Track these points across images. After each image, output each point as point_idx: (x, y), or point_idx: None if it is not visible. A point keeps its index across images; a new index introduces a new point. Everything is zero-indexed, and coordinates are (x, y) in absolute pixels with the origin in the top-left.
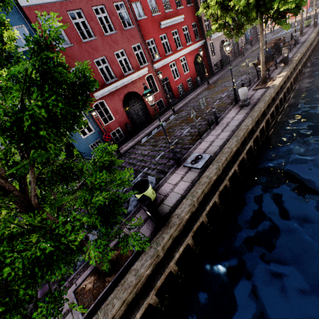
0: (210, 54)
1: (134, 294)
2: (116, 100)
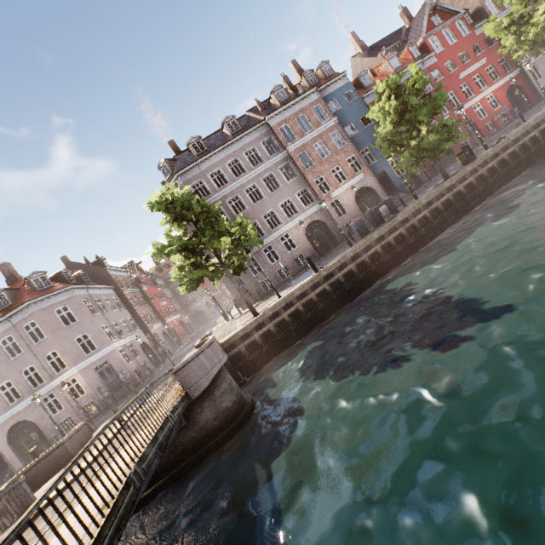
0: (531, 79)
1: (463, 174)
2: None
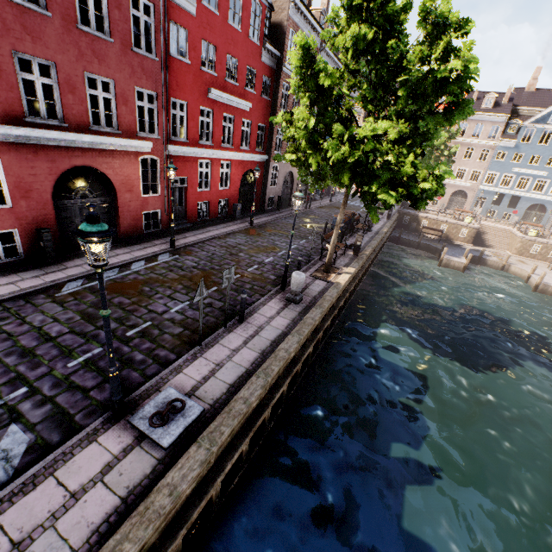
0: (269, 180)
1: None
2: (39, 166)
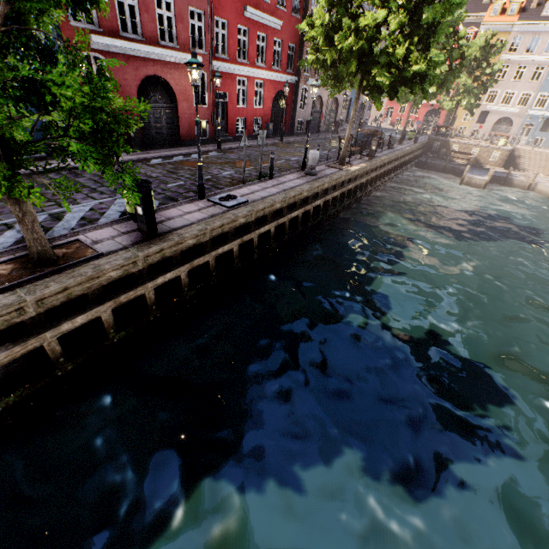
0: (298, 102)
1: (84, 290)
2: (129, 73)
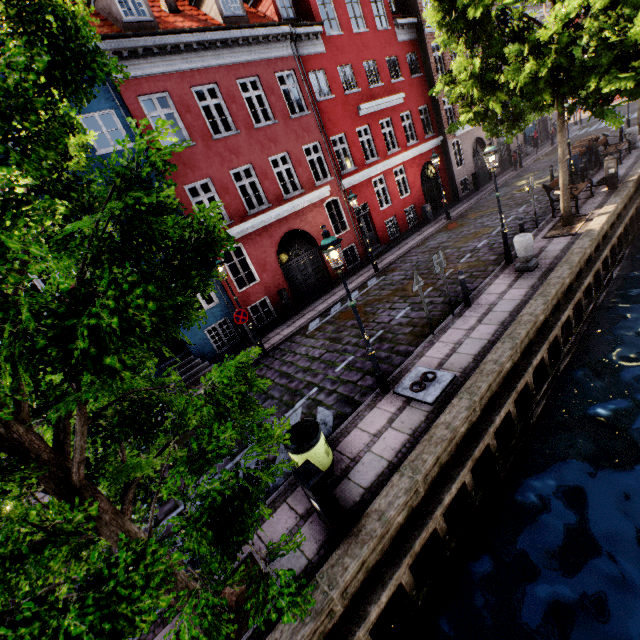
0: (452, 162)
1: None
2: (265, 244)
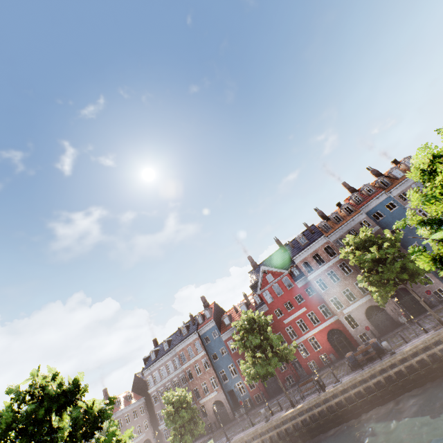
0: (347, 327)
1: None
2: None
